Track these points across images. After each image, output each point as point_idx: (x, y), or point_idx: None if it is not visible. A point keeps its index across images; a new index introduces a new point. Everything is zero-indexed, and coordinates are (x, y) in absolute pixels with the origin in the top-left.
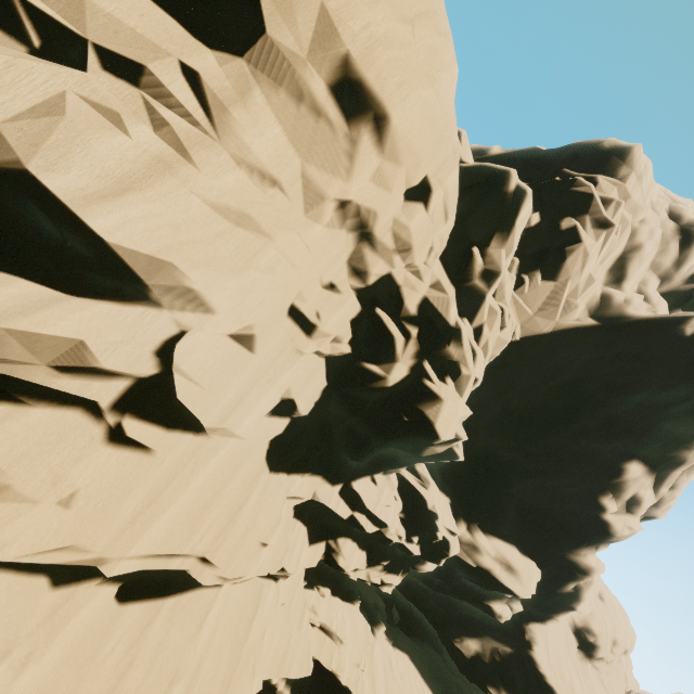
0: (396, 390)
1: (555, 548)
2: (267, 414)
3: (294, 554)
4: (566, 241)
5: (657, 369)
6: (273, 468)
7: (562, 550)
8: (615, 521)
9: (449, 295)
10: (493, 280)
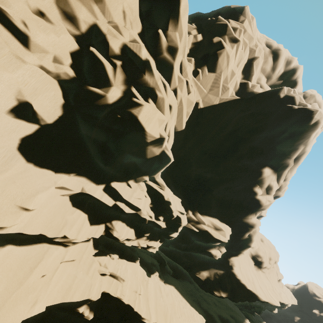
0: (116, 107)
1: (237, 217)
2: (8, 113)
3: (74, 227)
4: (217, 48)
5: (270, 117)
6: (32, 161)
7: (240, 218)
8: (262, 198)
9: (141, 44)
10: (175, 54)
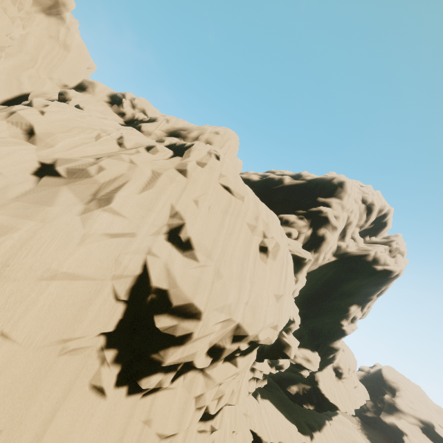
0: (274, 344)
1: (324, 343)
2: None
3: None
4: (323, 239)
5: (360, 273)
6: None
7: (327, 343)
8: (347, 329)
9: None
10: (300, 281)
